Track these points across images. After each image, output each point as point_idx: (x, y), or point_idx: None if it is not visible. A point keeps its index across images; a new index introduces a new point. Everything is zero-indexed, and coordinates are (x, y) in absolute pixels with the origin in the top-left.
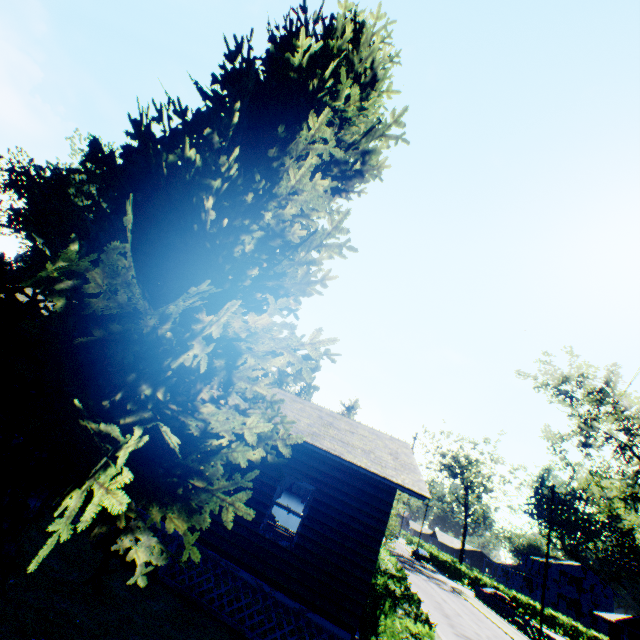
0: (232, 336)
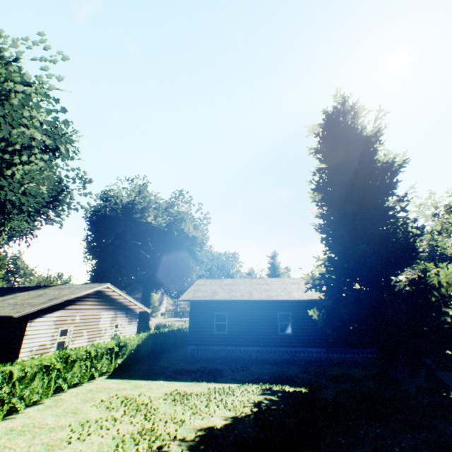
0: None
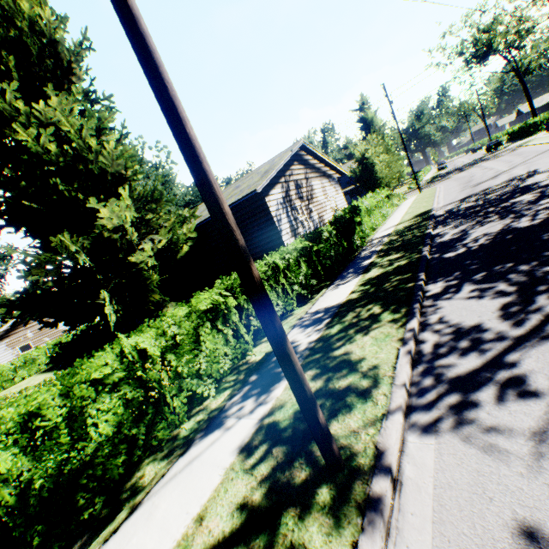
0: (115, 226)
